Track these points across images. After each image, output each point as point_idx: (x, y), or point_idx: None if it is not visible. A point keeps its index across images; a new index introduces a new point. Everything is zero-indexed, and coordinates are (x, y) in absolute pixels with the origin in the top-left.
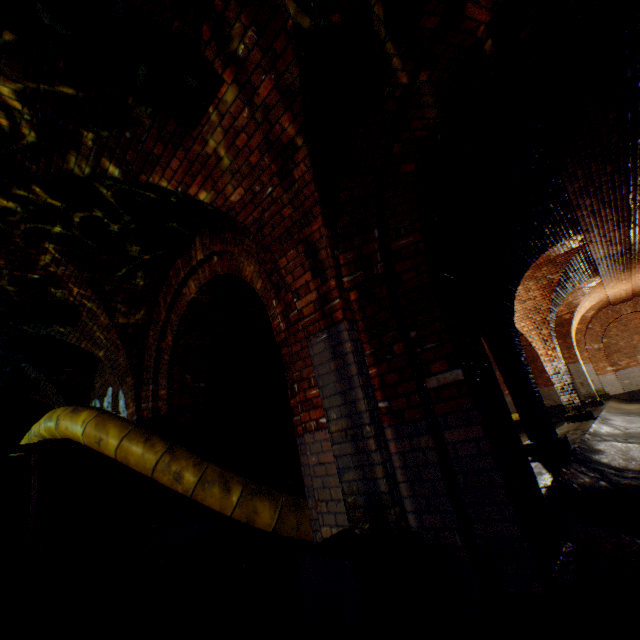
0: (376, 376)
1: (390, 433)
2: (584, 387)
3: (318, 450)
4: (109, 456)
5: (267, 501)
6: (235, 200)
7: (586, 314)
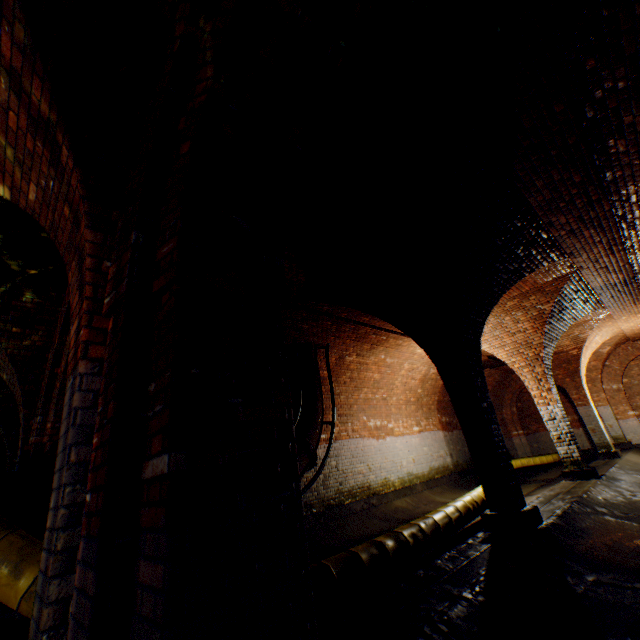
0: (95, 449)
1: (81, 549)
2: (596, 434)
3: None
4: None
5: None
6: (34, 199)
7: (601, 350)
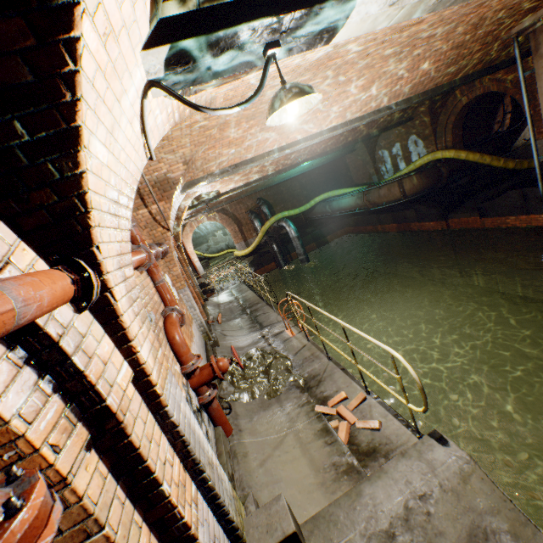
0: None
1: None
2: None
3: (541, 144)
4: (451, 162)
5: (511, 162)
6: None
7: None
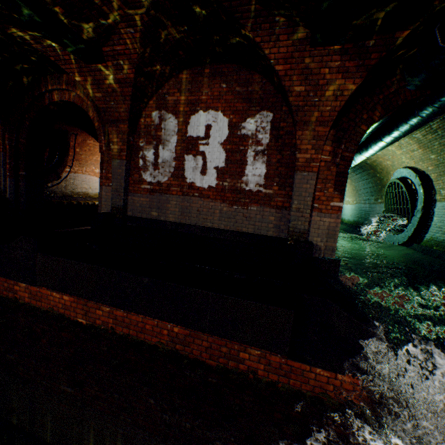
0: (9, 167)
1: (8, 180)
2: None
3: None
4: None
5: None
6: None
7: None
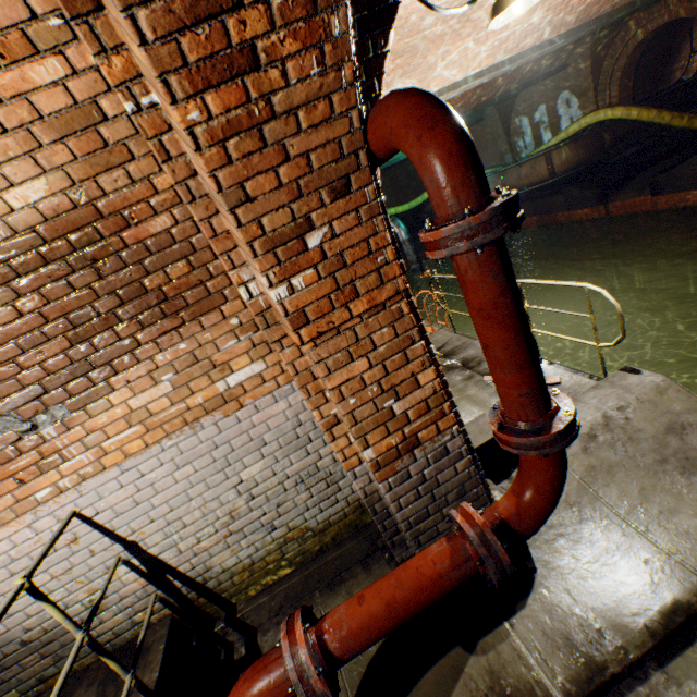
0: None
1: None
2: None
3: None
4: (616, 125)
5: None
6: None
7: None
